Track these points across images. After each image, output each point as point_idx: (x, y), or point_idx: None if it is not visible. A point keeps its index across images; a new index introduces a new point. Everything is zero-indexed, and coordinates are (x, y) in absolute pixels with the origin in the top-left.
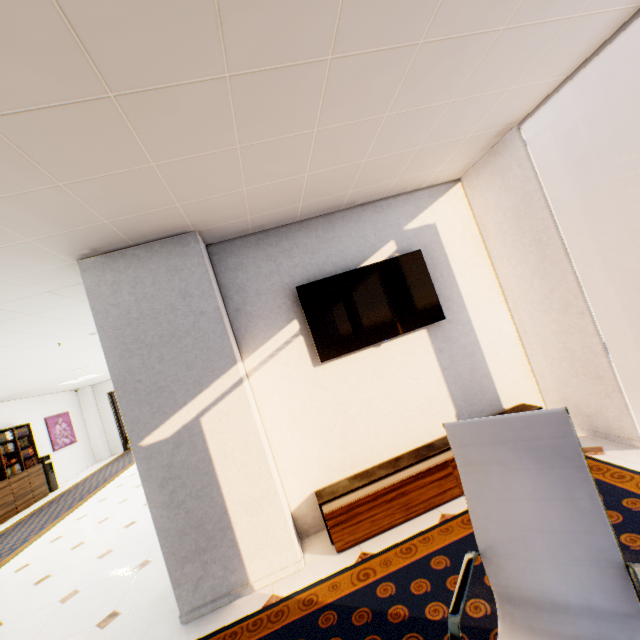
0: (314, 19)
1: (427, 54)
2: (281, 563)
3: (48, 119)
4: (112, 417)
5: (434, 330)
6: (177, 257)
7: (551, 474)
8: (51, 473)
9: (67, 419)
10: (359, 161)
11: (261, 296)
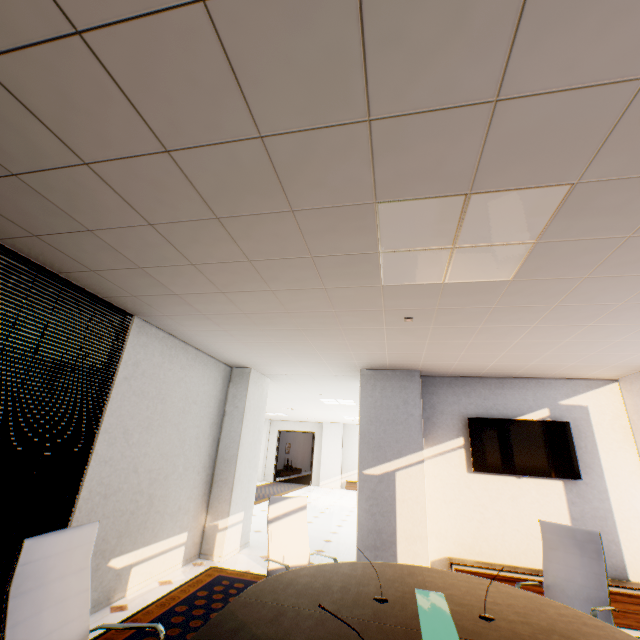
0: (511, 335)
1: (570, 343)
2: None
3: (403, 343)
4: (274, 450)
5: (569, 485)
6: (406, 381)
7: (586, 559)
8: None
9: None
10: (527, 363)
11: (443, 414)
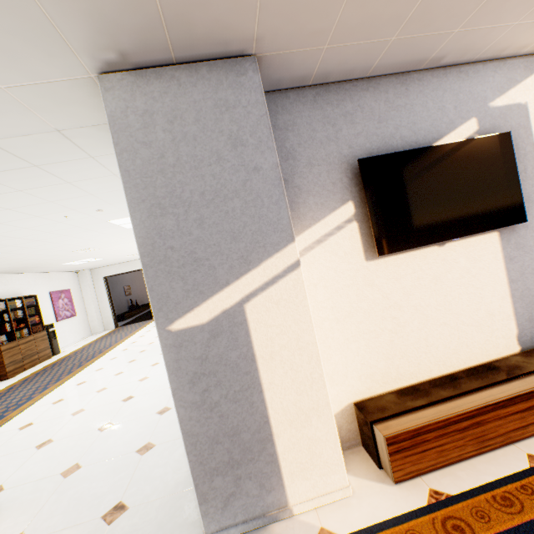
0: None
1: None
2: (326, 487)
3: None
4: (106, 298)
5: (507, 234)
6: (229, 88)
7: None
8: (54, 339)
9: (68, 295)
10: None
11: (313, 167)
